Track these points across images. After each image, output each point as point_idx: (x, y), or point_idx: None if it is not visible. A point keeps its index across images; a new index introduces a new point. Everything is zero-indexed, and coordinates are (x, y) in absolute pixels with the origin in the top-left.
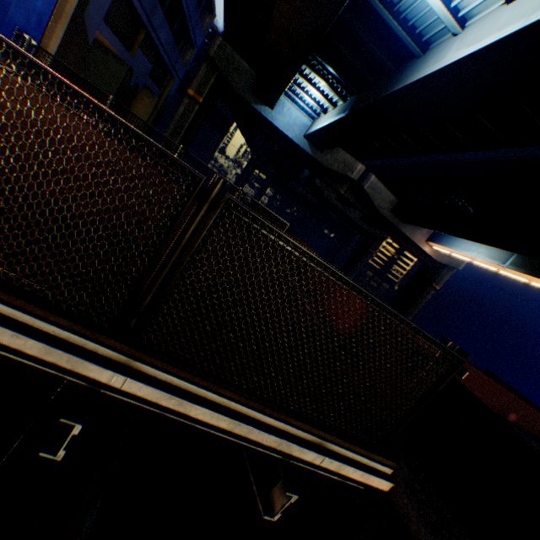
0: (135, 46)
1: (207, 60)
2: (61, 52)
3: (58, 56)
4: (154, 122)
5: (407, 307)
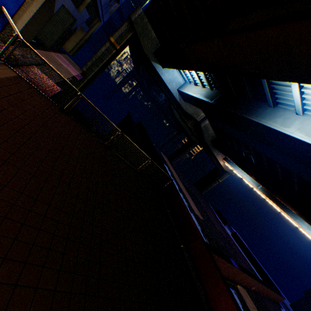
0: (82, 5)
1: (129, 21)
2: (31, 21)
3: (28, 24)
4: (79, 47)
5: (203, 188)
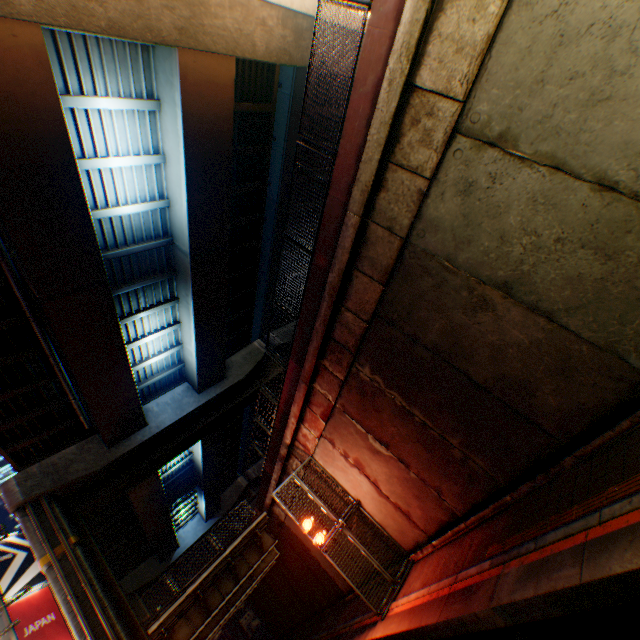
0: None
1: None
2: None
3: None
4: None
5: None
